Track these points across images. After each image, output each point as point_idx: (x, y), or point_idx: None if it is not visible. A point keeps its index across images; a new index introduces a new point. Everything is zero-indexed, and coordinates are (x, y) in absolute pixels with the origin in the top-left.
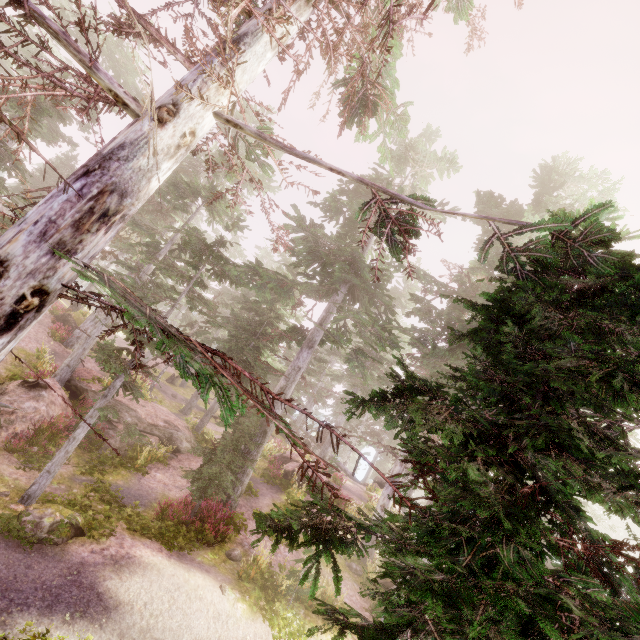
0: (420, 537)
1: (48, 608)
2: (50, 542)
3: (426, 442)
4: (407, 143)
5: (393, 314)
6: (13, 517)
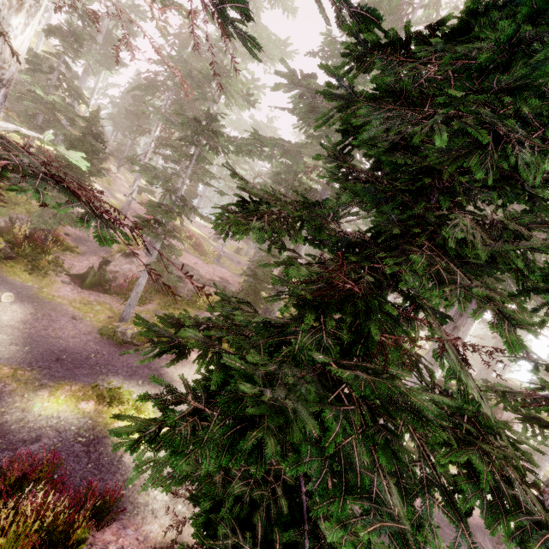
0: (260, 330)
1: (129, 376)
2: (133, 344)
3: (320, 261)
4: None
5: None
6: (110, 328)
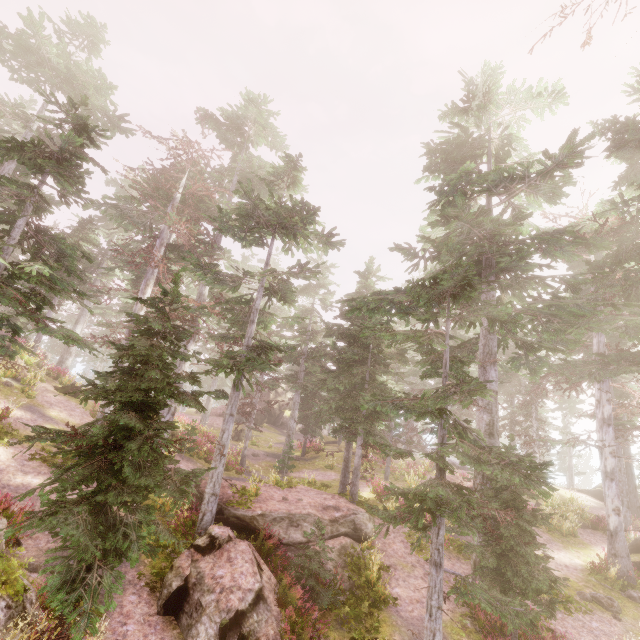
0: None
1: None
2: None
3: None
4: (484, 88)
5: (577, 292)
6: None
